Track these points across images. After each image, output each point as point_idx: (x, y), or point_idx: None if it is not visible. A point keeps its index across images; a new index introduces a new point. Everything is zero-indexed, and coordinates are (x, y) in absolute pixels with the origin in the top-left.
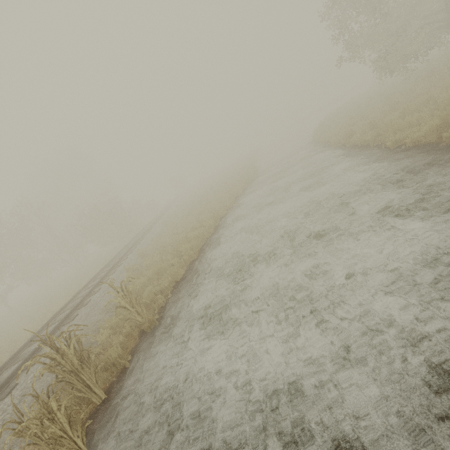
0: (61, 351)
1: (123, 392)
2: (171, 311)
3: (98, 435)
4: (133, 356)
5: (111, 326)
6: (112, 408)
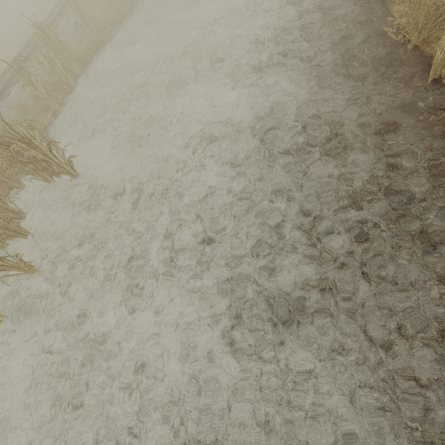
0: (47, 36)
1: (88, 71)
2: (115, 37)
3: (79, 83)
4: (93, 58)
5: (77, 43)
6: (84, 76)
